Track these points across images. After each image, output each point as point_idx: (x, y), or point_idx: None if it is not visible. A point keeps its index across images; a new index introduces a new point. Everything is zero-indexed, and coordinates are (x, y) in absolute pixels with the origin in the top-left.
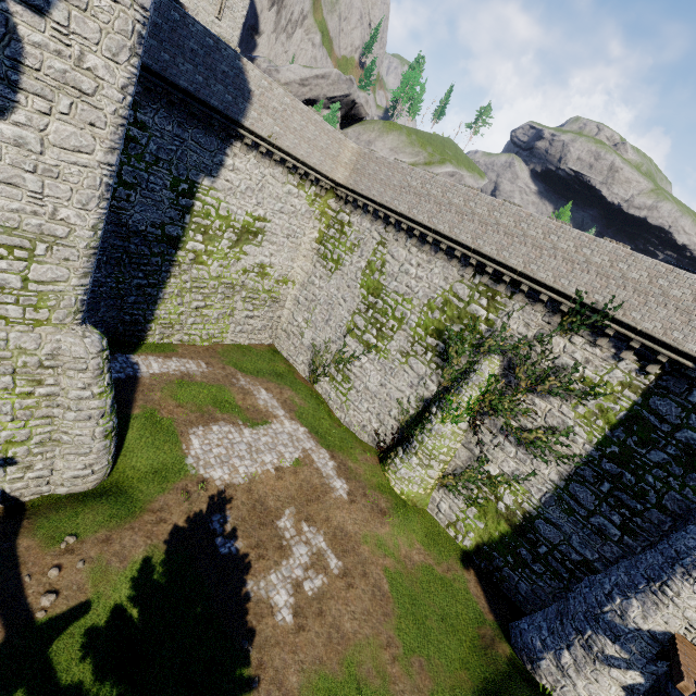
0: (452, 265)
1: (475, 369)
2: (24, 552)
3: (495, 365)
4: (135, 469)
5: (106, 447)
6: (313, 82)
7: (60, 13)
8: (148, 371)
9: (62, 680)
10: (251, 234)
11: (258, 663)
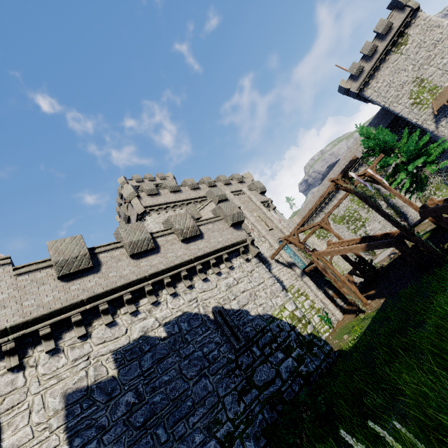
0: (340, 192)
1: (376, 187)
2: None
3: None
4: None
5: None
6: None
7: None
8: None
9: None
10: None
11: None
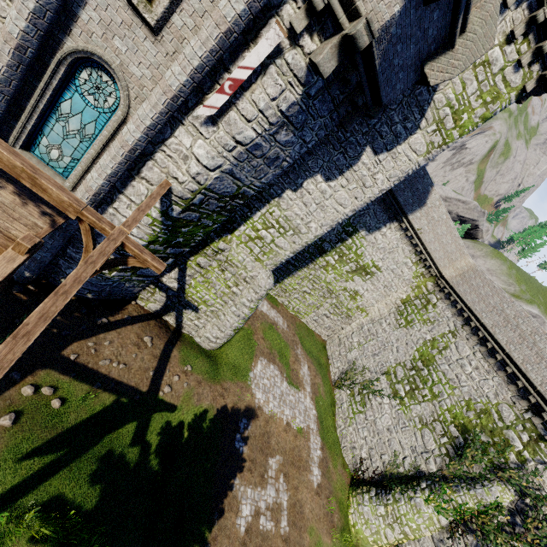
0: (509, 389)
1: (484, 484)
2: (173, 357)
3: (506, 497)
4: (227, 356)
5: (230, 334)
6: (454, 202)
7: (383, 156)
8: (261, 308)
9: (147, 435)
10: (365, 272)
11: (214, 536)
